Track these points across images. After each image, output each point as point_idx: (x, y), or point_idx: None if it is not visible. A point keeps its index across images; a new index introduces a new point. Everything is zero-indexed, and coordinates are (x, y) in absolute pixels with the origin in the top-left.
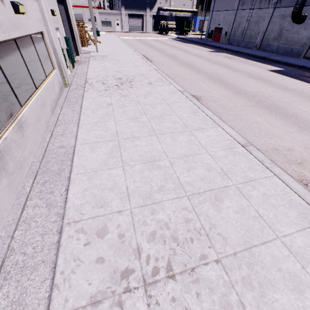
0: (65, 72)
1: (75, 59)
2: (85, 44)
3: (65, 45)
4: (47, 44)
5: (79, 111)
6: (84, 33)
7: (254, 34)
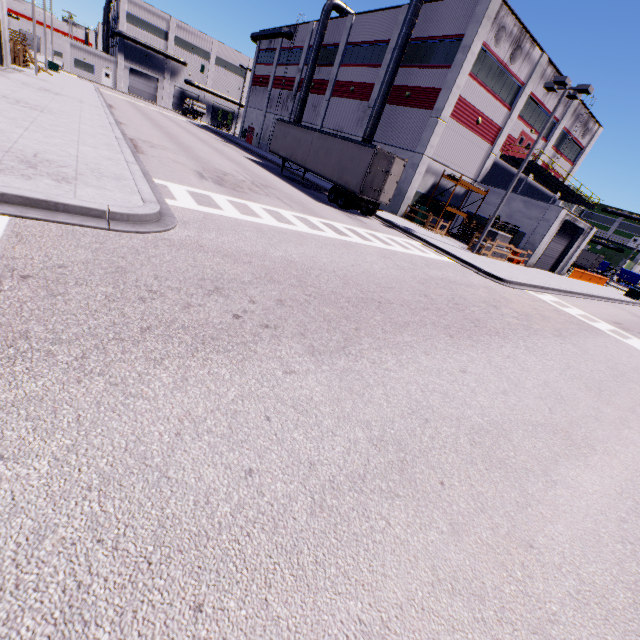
0: None
1: None
2: (21, 64)
3: None
4: None
5: None
6: (21, 48)
7: None
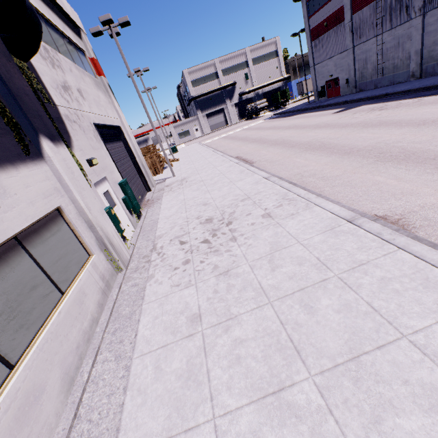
0: (113, 248)
1: (145, 199)
2: (159, 171)
3: (120, 194)
4: (72, 222)
5: (129, 356)
6: (155, 158)
7: (400, 62)
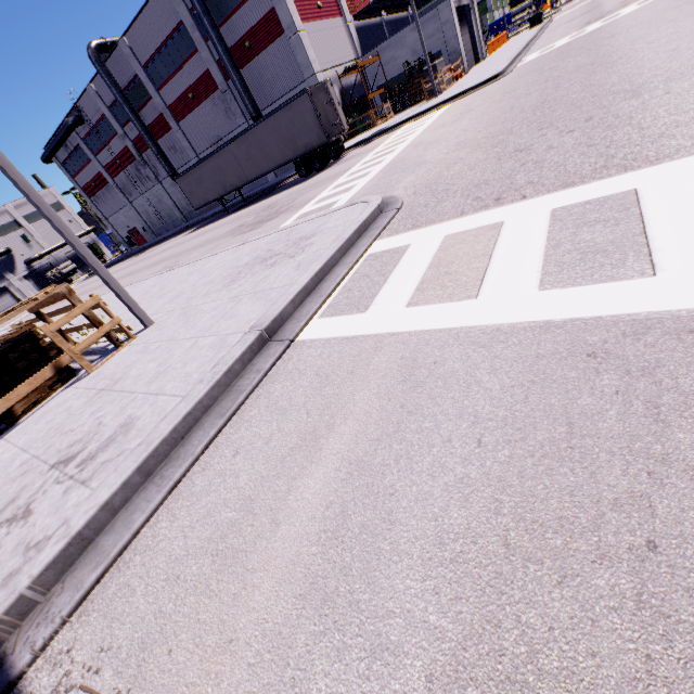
0: None
1: None
2: None
3: None
4: None
5: None
6: None
7: (170, 212)
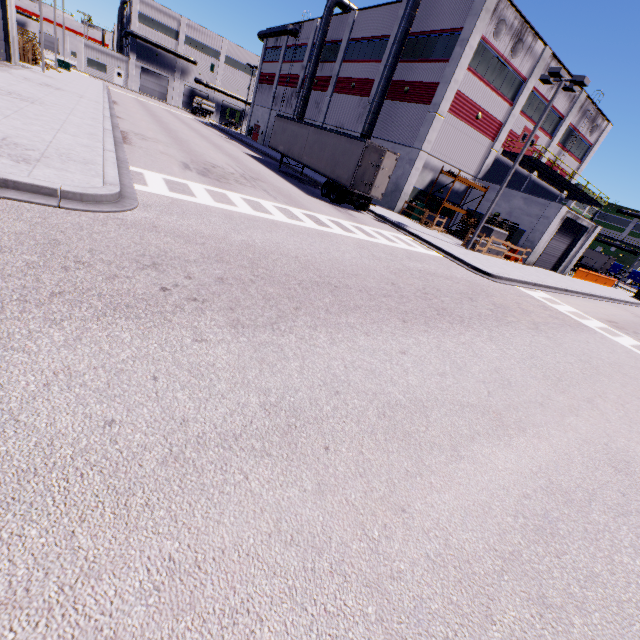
0: None
1: (4, 63)
2: (30, 62)
3: None
4: None
5: None
6: (30, 47)
7: None
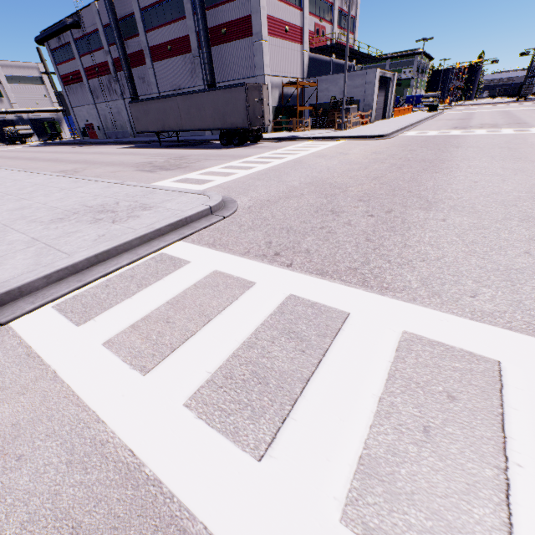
0: None
1: None
2: None
3: None
4: None
5: None
6: None
7: (123, 124)
